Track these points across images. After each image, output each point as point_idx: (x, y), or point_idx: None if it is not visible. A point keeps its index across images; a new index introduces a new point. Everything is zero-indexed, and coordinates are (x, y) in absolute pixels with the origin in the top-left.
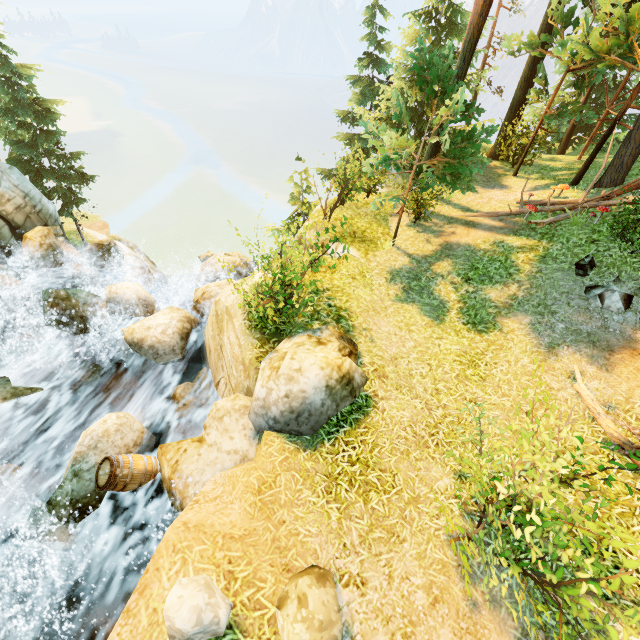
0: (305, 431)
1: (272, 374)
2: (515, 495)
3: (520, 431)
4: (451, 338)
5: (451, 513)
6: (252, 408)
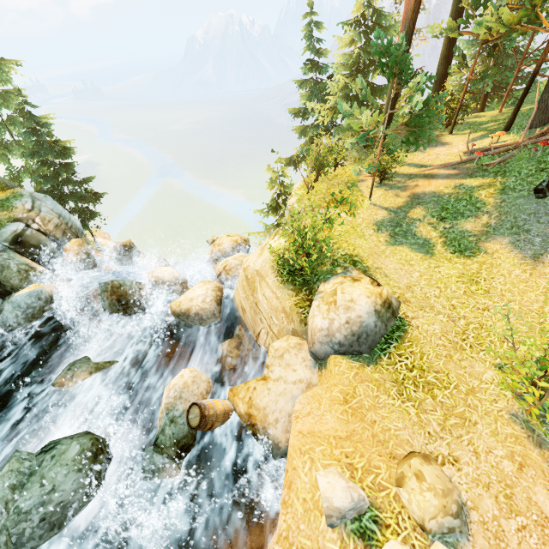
0: (364, 350)
1: (331, 307)
2: None
3: (535, 326)
4: (446, 265)
5: (505, 397)
6: (317, 338)
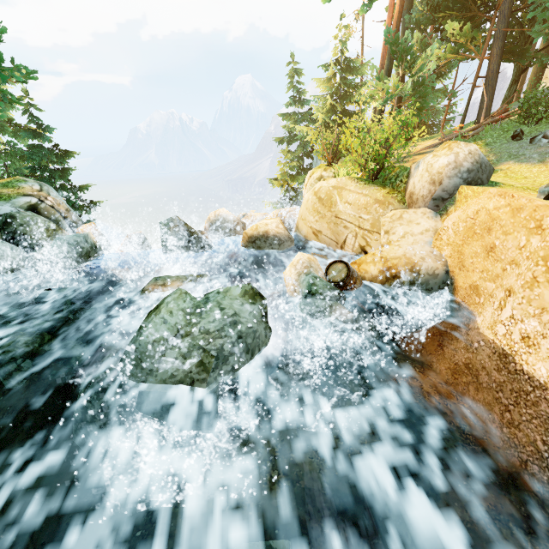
0: (484, 181)
1: (452, 146)
2: None
3: None
4: None
5: None
6: (445, 174)
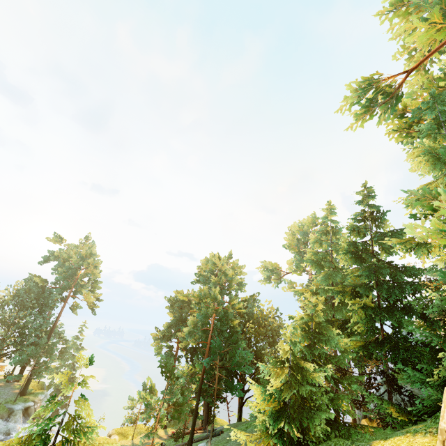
0: None
1: None
2: None
3: None
4: None
5: None
6: None
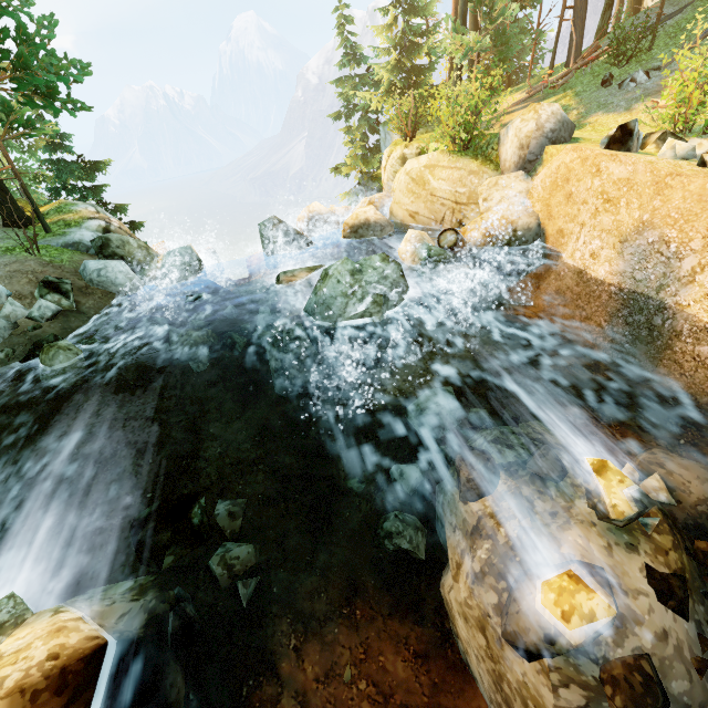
0: (566, 139)
1: (536, 109)
2: (705, 59)
3: (654, 125)
4: None
5: None
6: (532, 137)
